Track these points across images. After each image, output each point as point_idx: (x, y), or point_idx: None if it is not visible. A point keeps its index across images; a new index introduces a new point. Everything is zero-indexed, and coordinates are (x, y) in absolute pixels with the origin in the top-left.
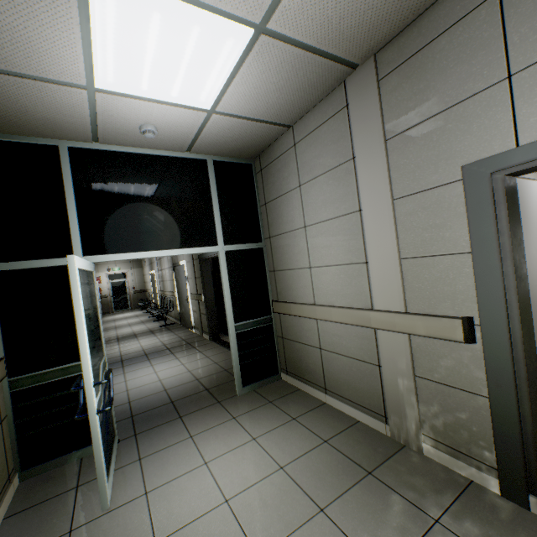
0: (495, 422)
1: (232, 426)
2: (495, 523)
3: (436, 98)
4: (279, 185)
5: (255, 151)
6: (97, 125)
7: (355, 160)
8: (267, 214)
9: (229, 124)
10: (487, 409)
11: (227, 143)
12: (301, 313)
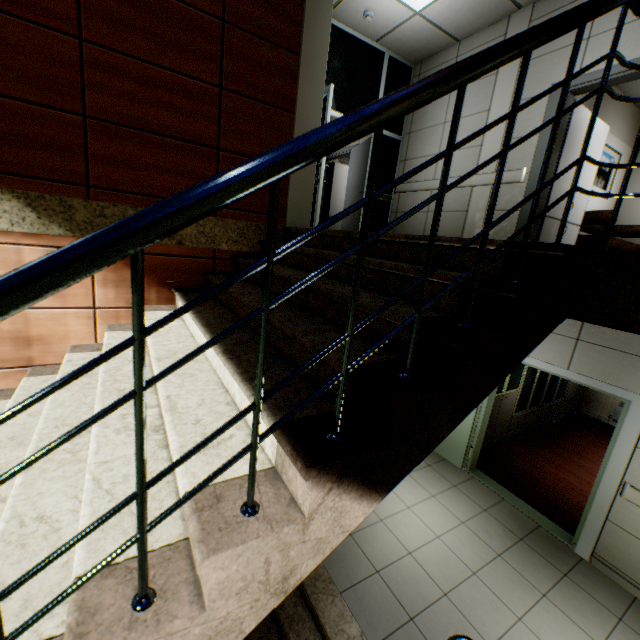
0: (518, 221)
1: None
2: None
3: (555, 42)
4: None
5: (421, 57)
6: (341, 2)
7: (497, 75)
8: (413, 113)
9: (421, 27)
10: (517, 216)
11: (408, 42)
12: (421, 188)
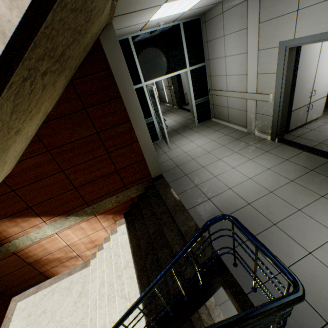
0: (272, 123)
1: (197, 134)
2: (264, 144)
3: (277, 10)
4: (214, 33)
5: (202, 13)
6: (143, 28)
7: (247, 29)
8: (207, 48)
9: (193, 11)
10: (272, 119)
11: (190, 15)
12: (221, 94)
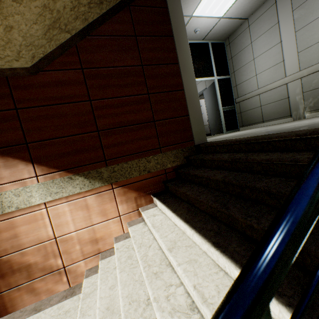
0: None
1: (229, 134)
2: None
3: None
4: (240, 46)
5: (227, 35)
6: None
7: (279, 23)
8: (232, 62)
9: (224, 23)
10: None
11: (219, 32)
12: (251, 96)
